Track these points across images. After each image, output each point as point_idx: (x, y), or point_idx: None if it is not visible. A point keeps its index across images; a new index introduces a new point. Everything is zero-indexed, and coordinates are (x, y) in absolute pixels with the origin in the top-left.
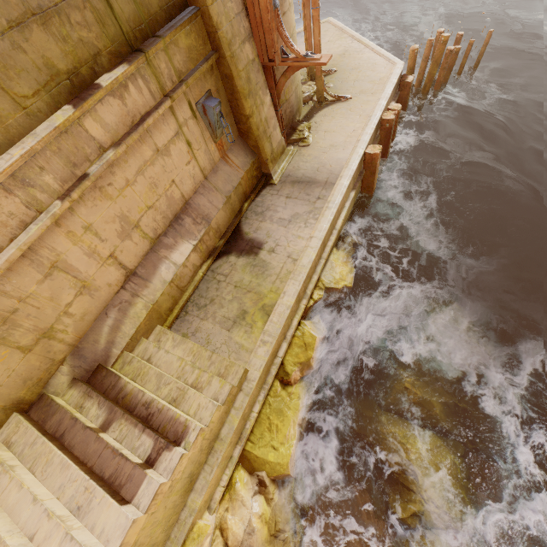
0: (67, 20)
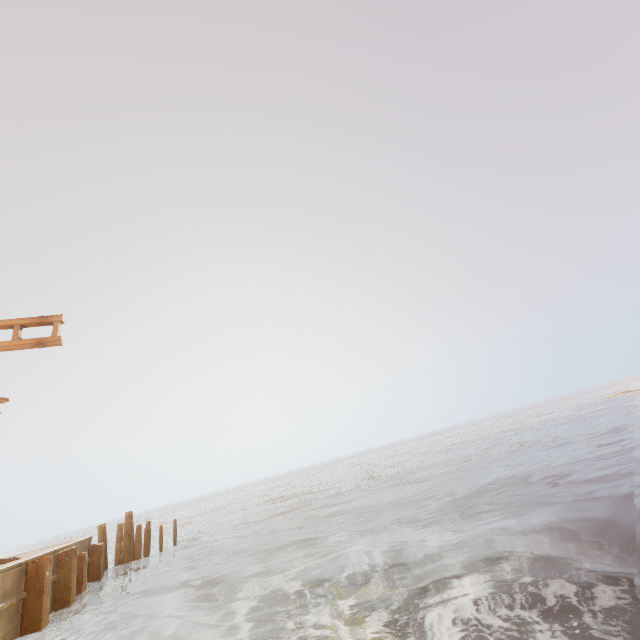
0: None
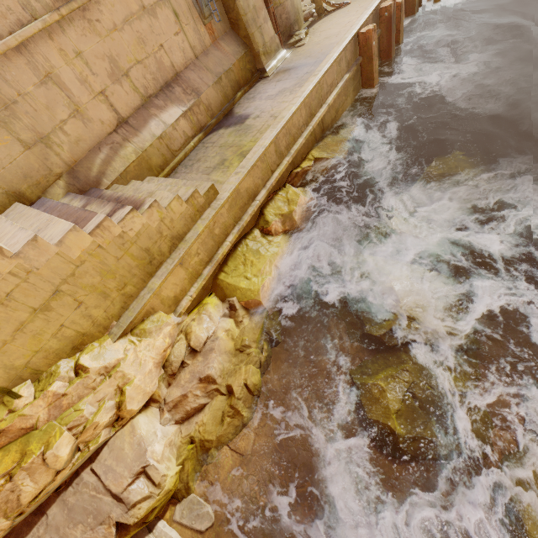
0: None
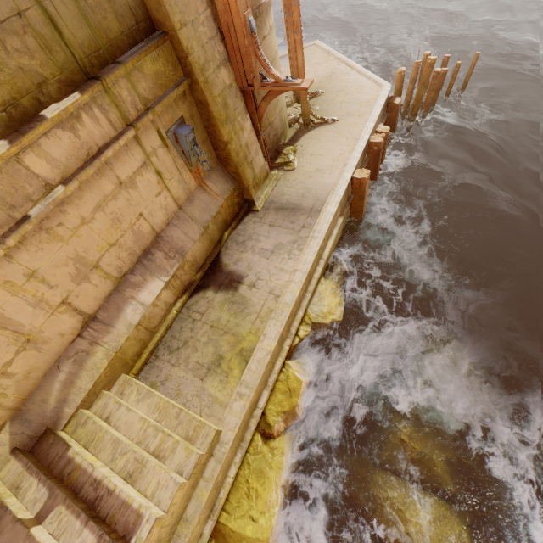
0: (2, 46)
